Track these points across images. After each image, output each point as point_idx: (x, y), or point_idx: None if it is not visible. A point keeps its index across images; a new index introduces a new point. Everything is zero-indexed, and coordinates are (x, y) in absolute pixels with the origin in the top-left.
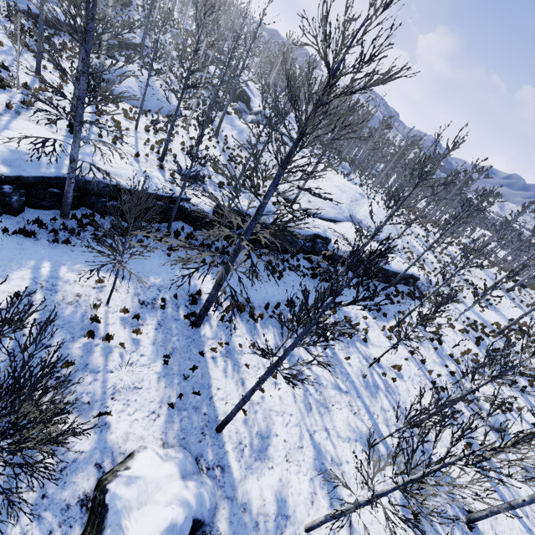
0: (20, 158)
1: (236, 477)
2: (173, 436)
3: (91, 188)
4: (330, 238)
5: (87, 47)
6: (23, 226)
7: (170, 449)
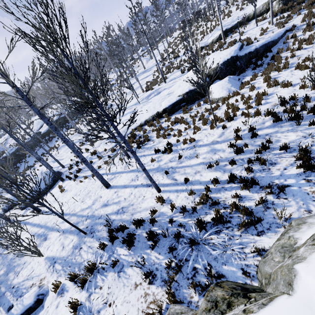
0: None
1: None
2: None
3: None
4: (38, 132)
5: None
6: None
7: None
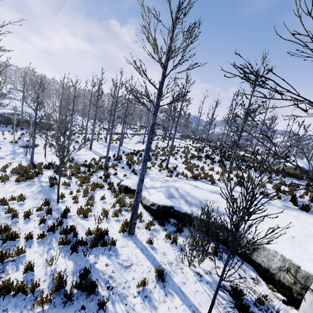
0: None
1: None
2: None
3: None
4: None
5: None
6: None
7: None
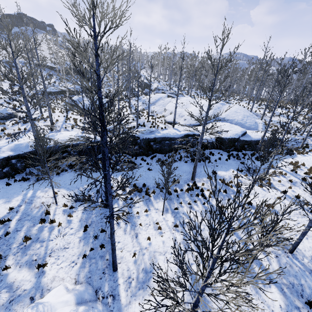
0: (19, 146)
1: (123, 303)
2: (83, 276)
3: (53, 150)
4: (197, 134)
5: (21, 86)
6: (23, 176)
7: (79, 285)
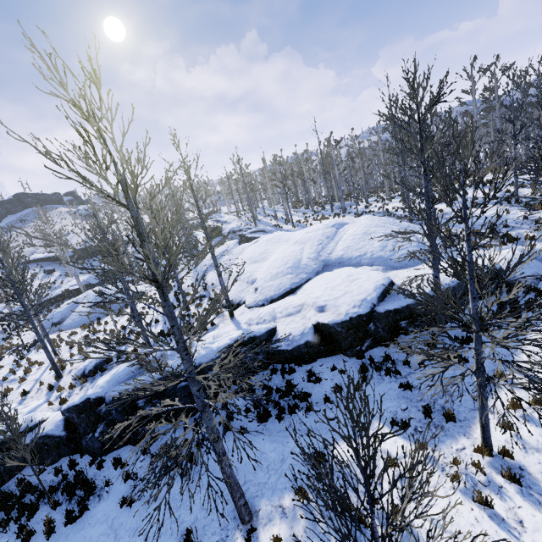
0: None
1: None
2: None
3: None
4: (261, 333)
5: None
6: None
7: None
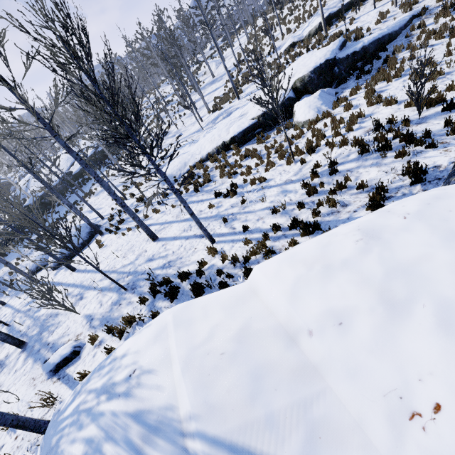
0: None
1: None
2: None
3: None
4: (68, 172)
5: None
6: None
7: None
